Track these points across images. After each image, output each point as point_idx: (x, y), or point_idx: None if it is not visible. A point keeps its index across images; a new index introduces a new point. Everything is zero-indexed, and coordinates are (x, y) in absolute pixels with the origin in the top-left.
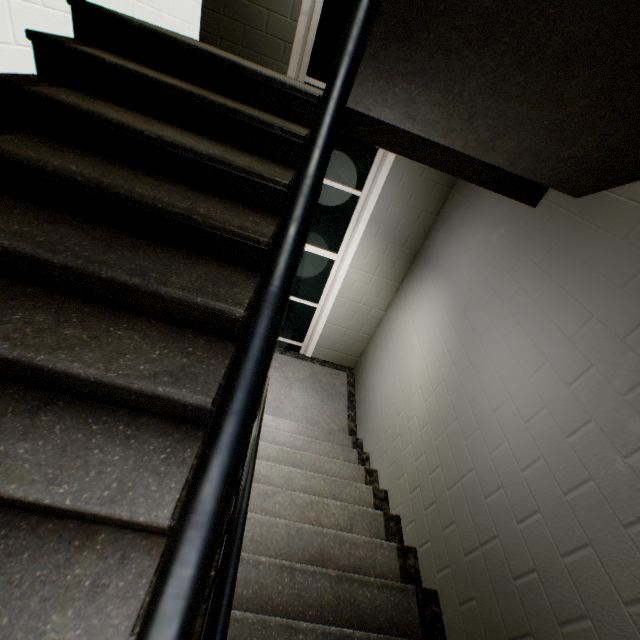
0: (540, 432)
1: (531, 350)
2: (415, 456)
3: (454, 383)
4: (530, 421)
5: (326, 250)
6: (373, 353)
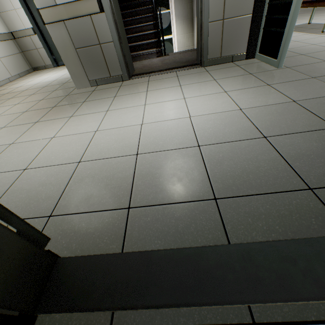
0: None
1: None
2: None
3: None
4: None
5: (168, 36)
6: None
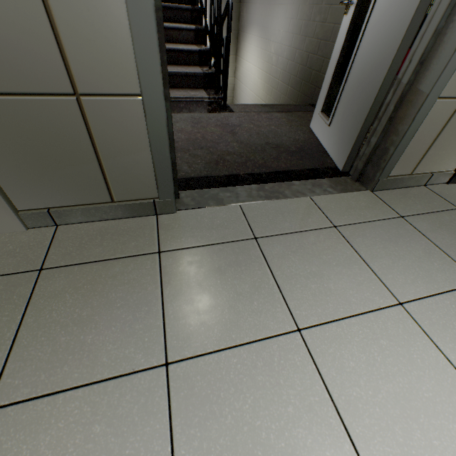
0: (292, 29)
1: (284, 8)
2: (265, 102)
3: (268, 56)
4: (289, 30)
5: None
6: (236, 102)
